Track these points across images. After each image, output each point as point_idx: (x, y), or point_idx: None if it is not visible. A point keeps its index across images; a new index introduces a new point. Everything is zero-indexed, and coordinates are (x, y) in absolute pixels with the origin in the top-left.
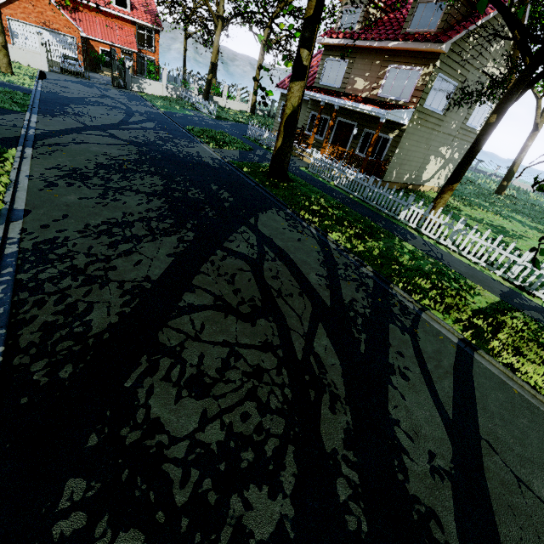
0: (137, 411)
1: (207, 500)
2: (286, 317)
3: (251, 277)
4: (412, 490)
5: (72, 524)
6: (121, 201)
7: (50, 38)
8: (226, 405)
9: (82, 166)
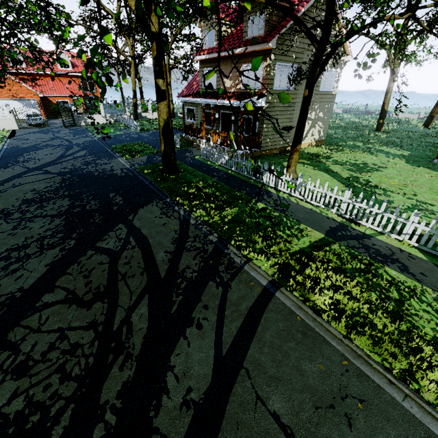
0: None
1: None
2: (119, 296)
3: (106, 268)
4: (157, 423)
5: None
6: (29, 228)
7: (19, 105)
8: (36, 381)
9: (11, 205)
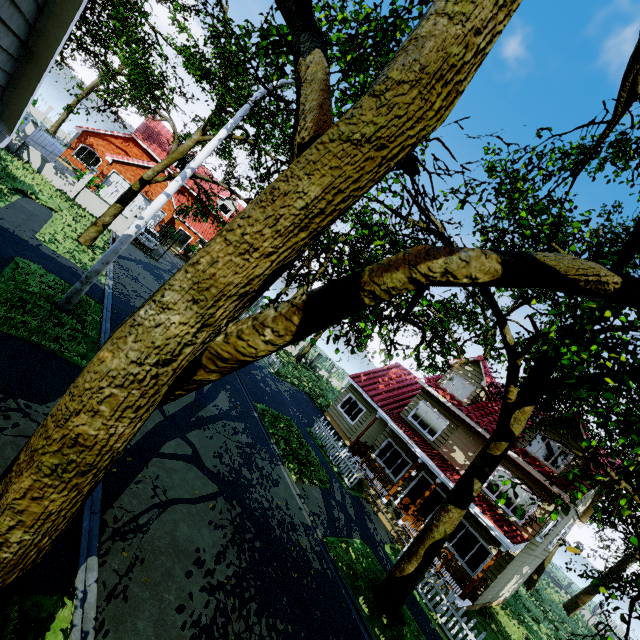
0: None
1: None
2: None
3: None
4: None
5: None
6: None
7: (141, 202)
8: None
9: None
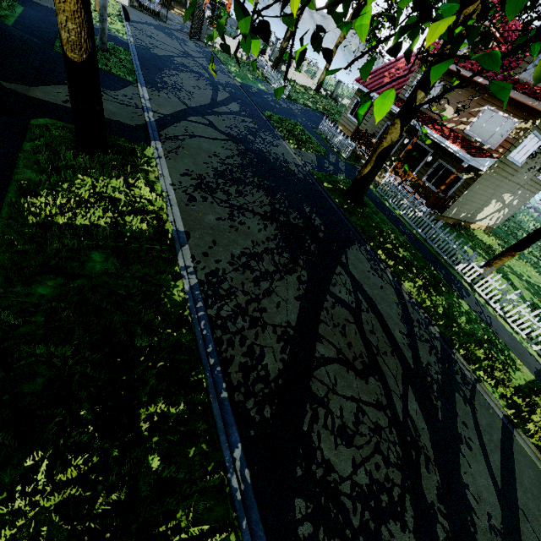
0: (316, 452)
1: (369, 526)
2: (386, 377)
3: (356, 330)
4: (479, 540)
5: (306, 529)
6: (246, 226)
7: None
8: (365, 455)
9: (205, 172)
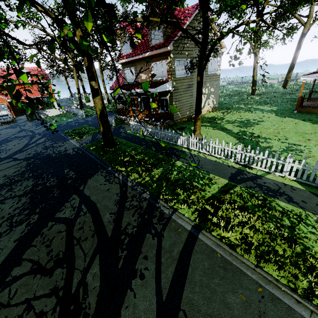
0: None
1: None
2: (75, 260)
3: (64, 235)
4: None
5: None
6: (0, 209)
7: None
8: None
9: None
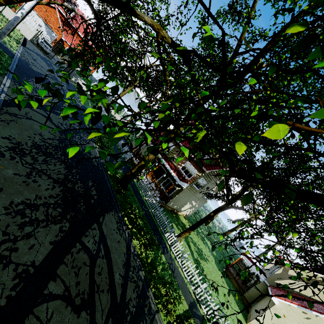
0: None
1: None
2: (96, 311)
3: (88, 271)
4: None
5: None
6: (38, 184)
7: (43, 26)
8: None
9: (25, 141)
